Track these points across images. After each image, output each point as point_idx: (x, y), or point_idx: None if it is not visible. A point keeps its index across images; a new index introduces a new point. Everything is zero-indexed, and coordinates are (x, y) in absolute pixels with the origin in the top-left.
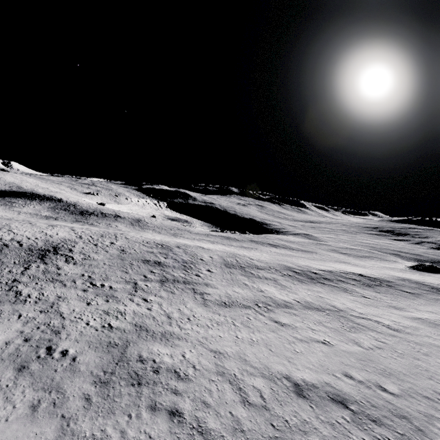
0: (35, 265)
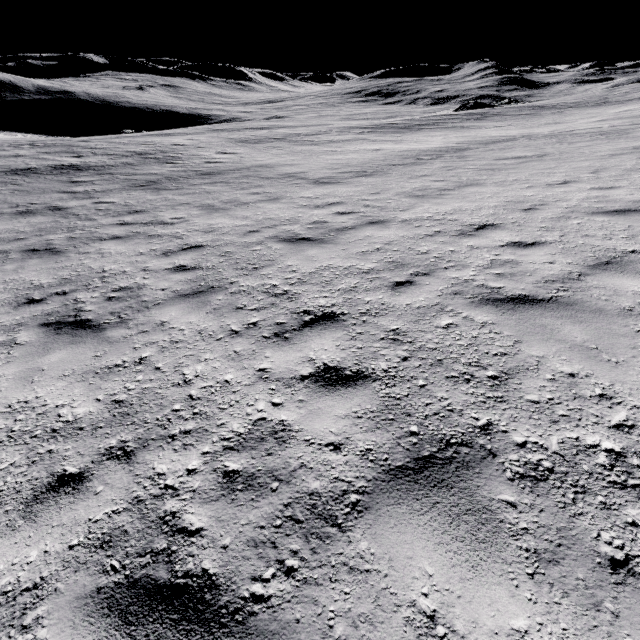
0: None
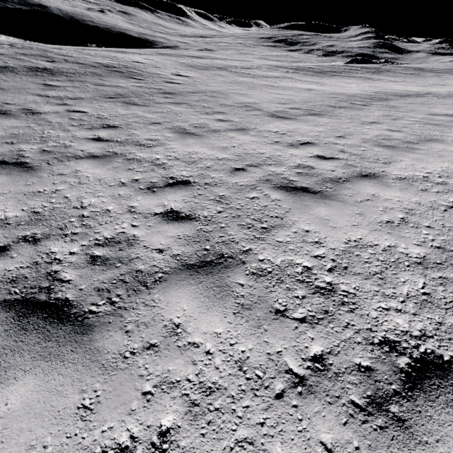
0: None
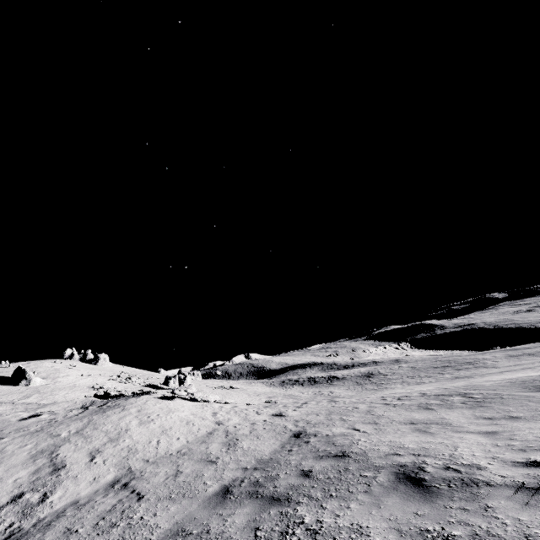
0: (371, 379)
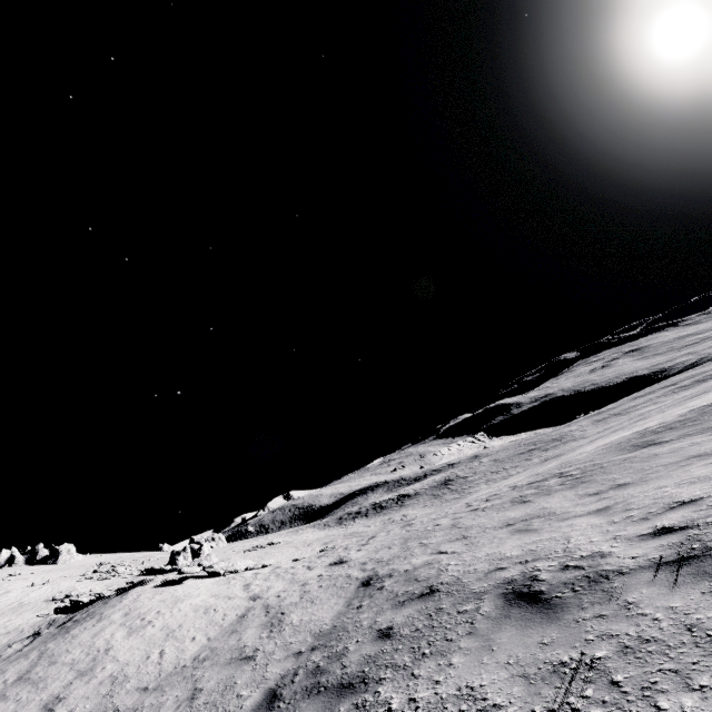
0: (450, 486)
